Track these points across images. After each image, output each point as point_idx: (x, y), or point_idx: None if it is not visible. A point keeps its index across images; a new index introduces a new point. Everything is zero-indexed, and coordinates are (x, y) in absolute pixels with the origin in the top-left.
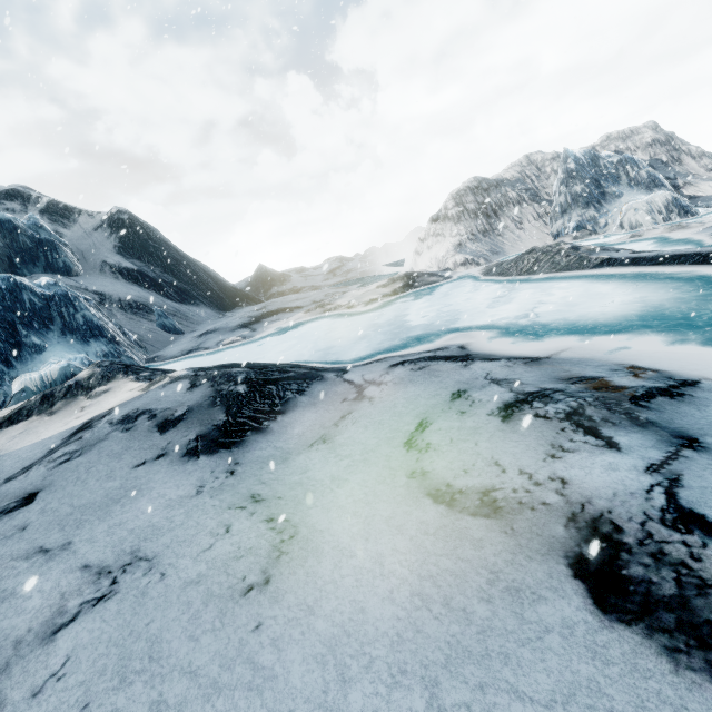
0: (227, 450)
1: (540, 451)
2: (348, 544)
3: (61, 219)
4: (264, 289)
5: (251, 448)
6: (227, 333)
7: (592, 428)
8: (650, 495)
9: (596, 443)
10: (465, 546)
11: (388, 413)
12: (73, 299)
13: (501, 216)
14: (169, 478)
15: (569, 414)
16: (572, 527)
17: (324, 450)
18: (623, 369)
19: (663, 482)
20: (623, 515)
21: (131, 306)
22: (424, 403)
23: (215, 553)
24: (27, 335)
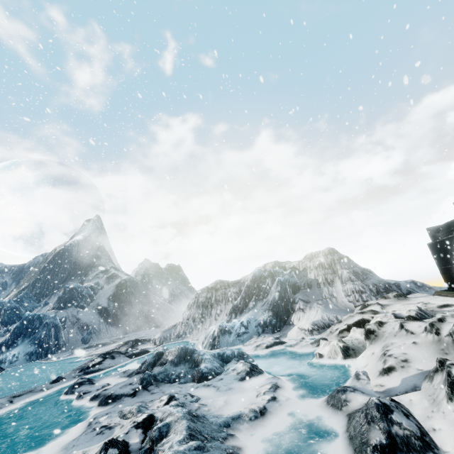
0: None
1: None
2: None
3: (110, 280)
4: None
5: None
6: (68, 352)
7: None
8: None
9: None
10: None
11: None
12: (46, 326)
13: (214, 308)
14: None
15: None
16: None
17: None
18: None
19: None
20: None
21: (83, 326)
22: None
23: None
24: (20, 339)
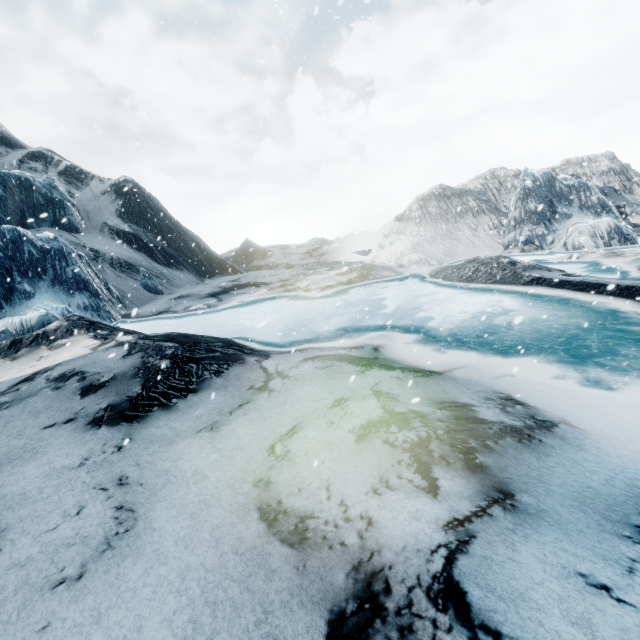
0: (128, 423)
1: (368, 482)
2: (168, 549)
3: (76, 182)
4: (246, 261)
5: (150, 425)
6: (197, 299)
7: (426, 465)
8: (432, 557)
9: (419, 483)
10: (259, 575)
11: (276, 409)
12: (67, 255)
13: (459, 222)
14: (66, 445)
15: (414, 445)
16: (351, 578)
17: (206, 438)
18: (496, 399)
19: (452, 543)
20: (399, 574)
21: (121, 265)
22: (309, 405)
23: (54, 536)
24: (20, 282)
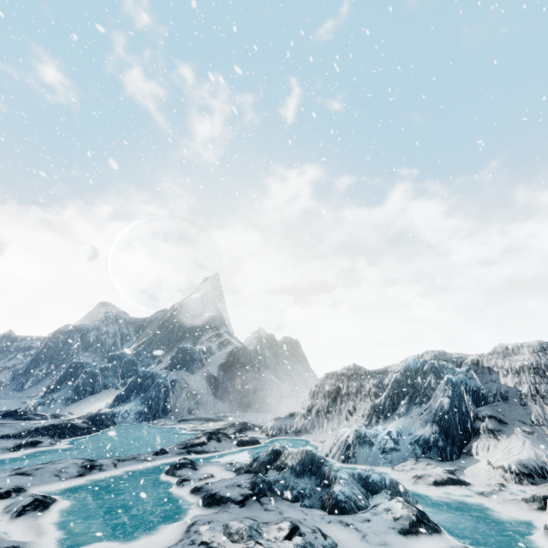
0: None
1: None
2: None
3: (222, 346)
4: None
5: None
6: (174, 420)
7: None
8: None
9: None
10: None
11: None
12: (157, 386)
13: (344, 402)
14: None
15: None
16: None
17: None
18: None
19: None
20: None
21: (191, 394)
22: None
23: None
24: (133, 395)
